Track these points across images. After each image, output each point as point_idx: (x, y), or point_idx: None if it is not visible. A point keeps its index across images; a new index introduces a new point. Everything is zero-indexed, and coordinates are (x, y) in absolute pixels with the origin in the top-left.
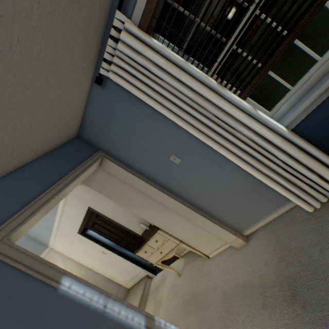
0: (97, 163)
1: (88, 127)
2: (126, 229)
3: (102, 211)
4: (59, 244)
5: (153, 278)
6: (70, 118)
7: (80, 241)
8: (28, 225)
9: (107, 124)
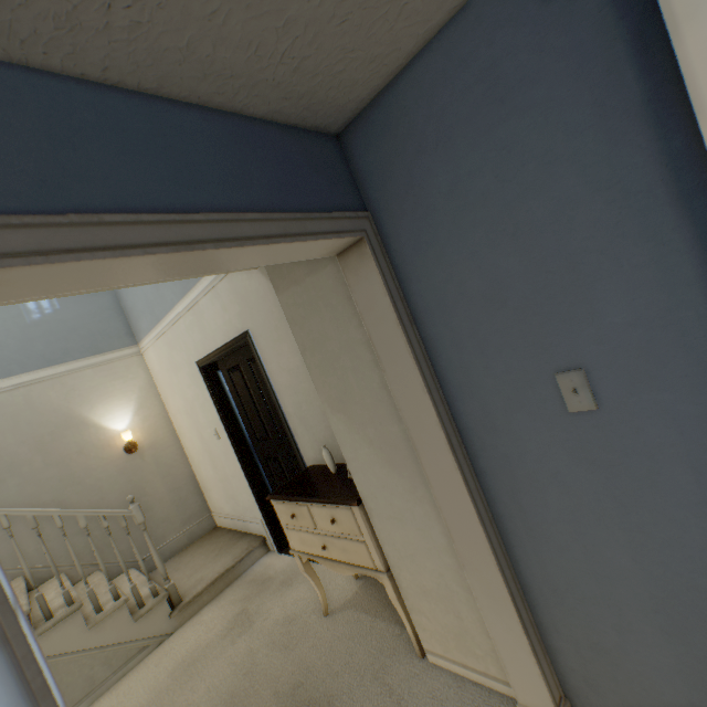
0: (340, 243)
1: (383, 123)
2: (287, 429)
3: (266, 359)
4: (157, 356)
5: (271, 555)
6: (362, 43)
7: (191, 380)
8: (7, 282)
9: (449, 145)
